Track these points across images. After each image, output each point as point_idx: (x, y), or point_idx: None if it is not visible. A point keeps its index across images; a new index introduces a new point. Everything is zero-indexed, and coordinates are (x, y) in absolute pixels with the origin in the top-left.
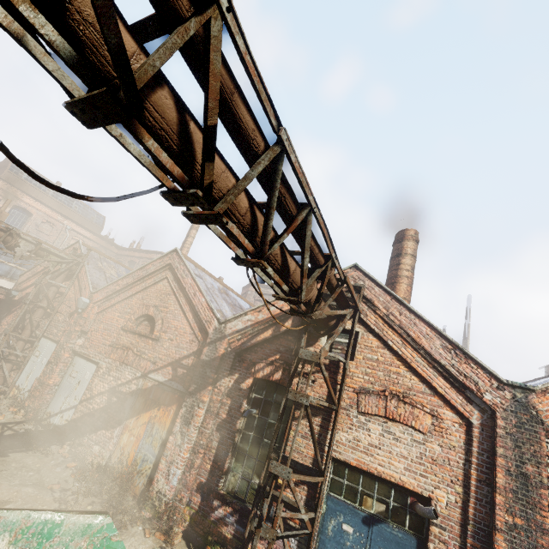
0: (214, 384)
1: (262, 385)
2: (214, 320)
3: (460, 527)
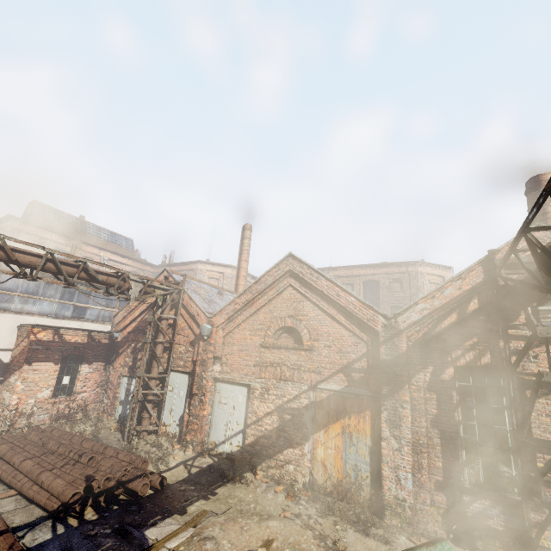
0: (409, 382)
1: (464, 372)
2: (378, 317)
3: None
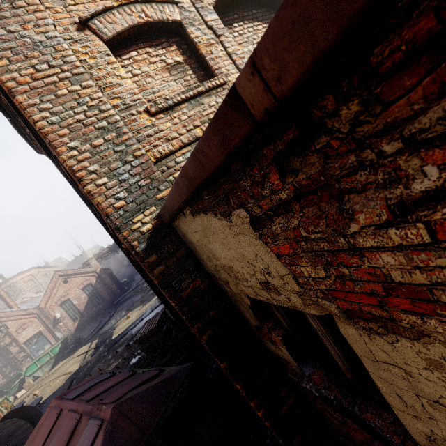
0: None
1: None
2: None
3: (46, 329)
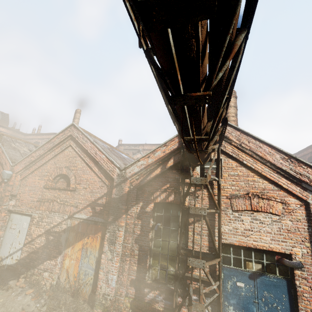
0: (126, 213)
1: (160, 206)
2: (116, 169)
3: None
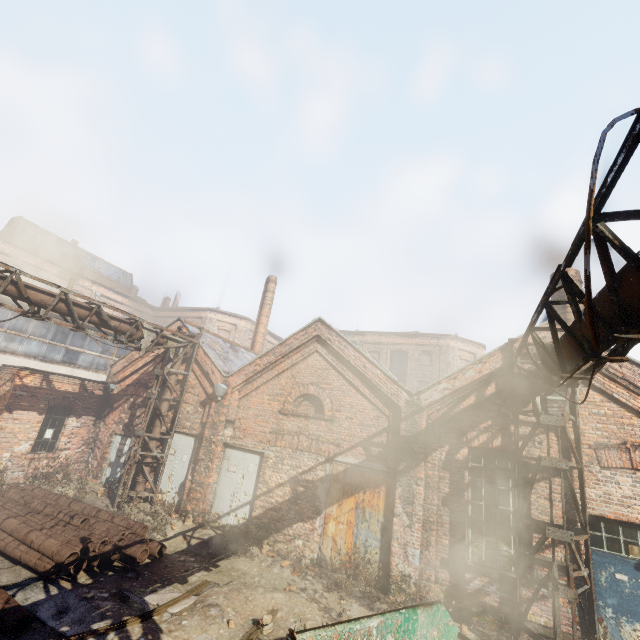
0: (425, 459)
1: (477, 453)
2: (402, 392)
3: None
